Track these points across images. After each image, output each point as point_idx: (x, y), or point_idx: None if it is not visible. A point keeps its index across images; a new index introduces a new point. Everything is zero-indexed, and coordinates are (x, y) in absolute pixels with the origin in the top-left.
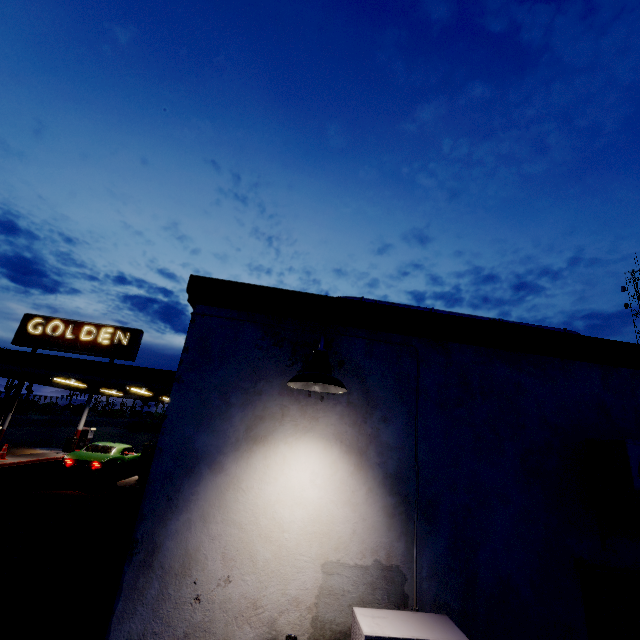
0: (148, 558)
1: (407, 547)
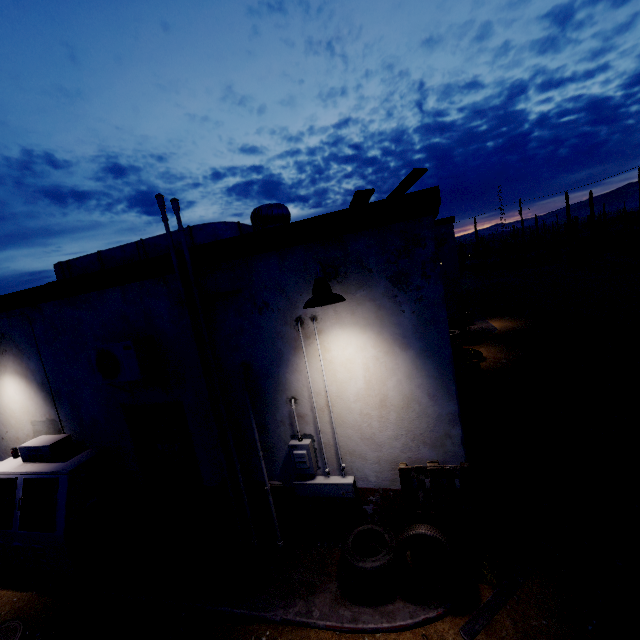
0: None
1: (55, 411)
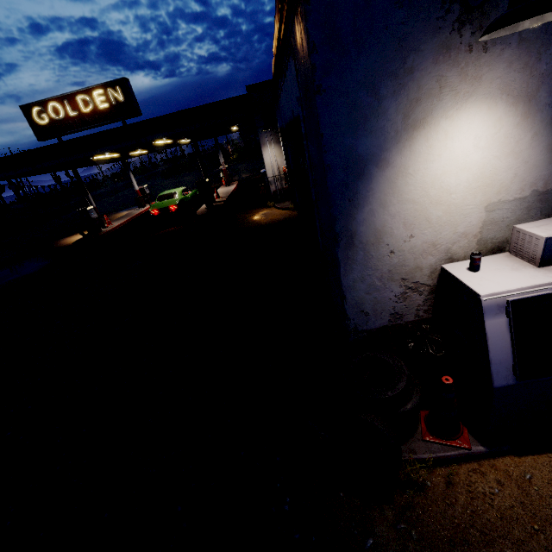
0: (349, 241)
1: None
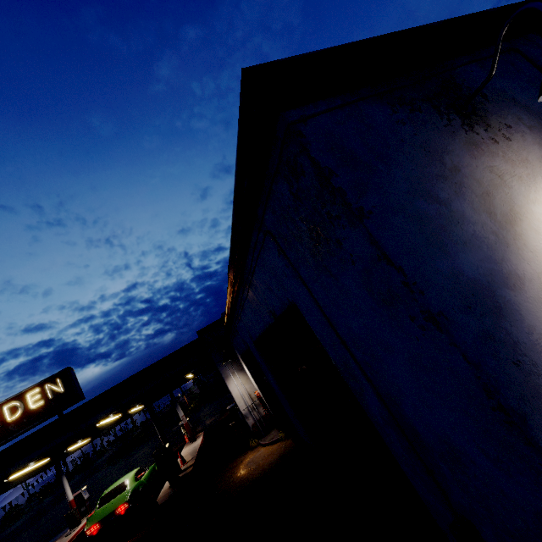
0: None
1: None
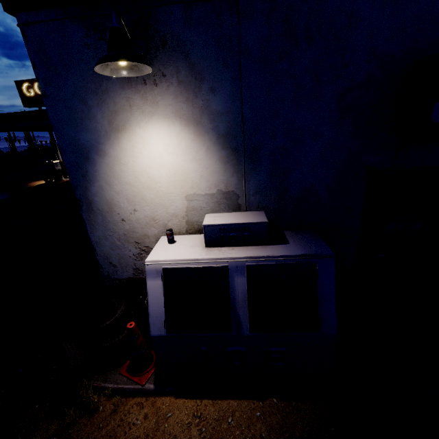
0: (89, 207)
1: (238, 180)
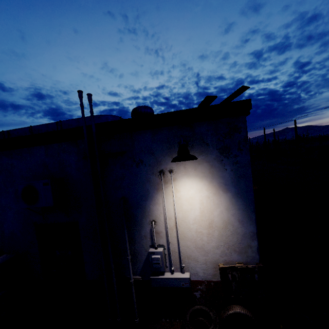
0: None
1: None
